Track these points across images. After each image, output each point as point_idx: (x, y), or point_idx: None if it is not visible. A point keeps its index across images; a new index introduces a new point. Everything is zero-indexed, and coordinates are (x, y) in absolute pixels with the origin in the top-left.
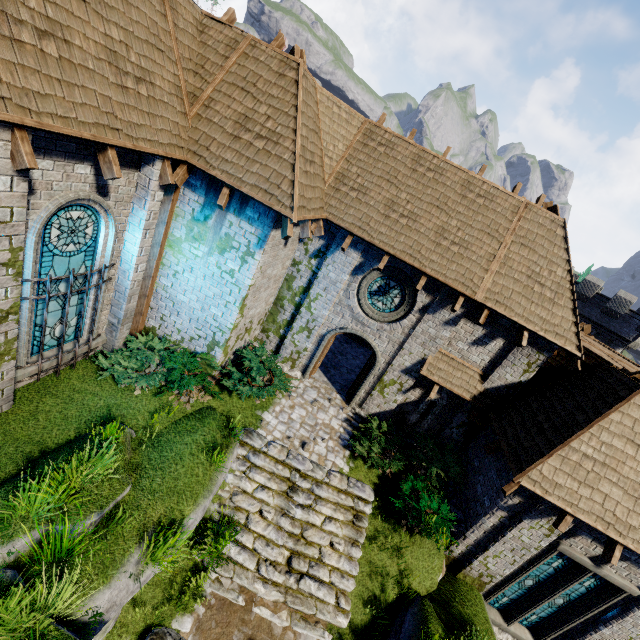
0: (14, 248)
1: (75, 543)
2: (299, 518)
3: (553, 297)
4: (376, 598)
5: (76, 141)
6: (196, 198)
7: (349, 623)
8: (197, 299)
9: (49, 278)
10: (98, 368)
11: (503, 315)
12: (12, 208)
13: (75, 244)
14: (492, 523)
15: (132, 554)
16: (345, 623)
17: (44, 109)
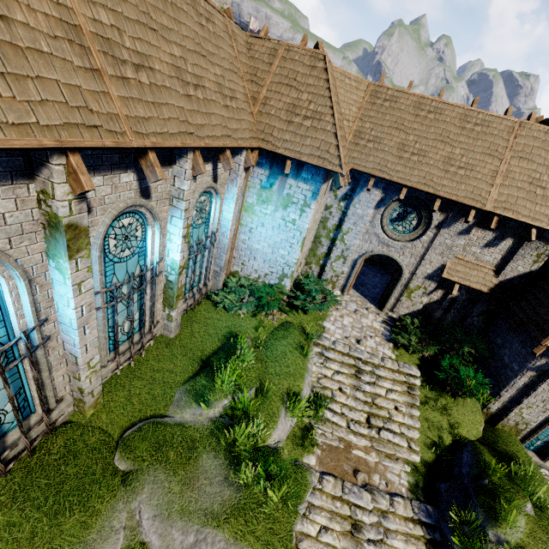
0: (188, 225)
1: (249, 404)
2: (368, 391)
3: None
4: (436, 443)
5: (206, 150)
6: (263, 172)
7: (420, 459)
8: (268, 245)
9: (195, 243)
10: (212, 303)
11: (511, 218)
12: (189, 200)
13: (201, 219)
14: (523, 382)
15: (281, 410)
16: (418, 459)
17: (204, 134)
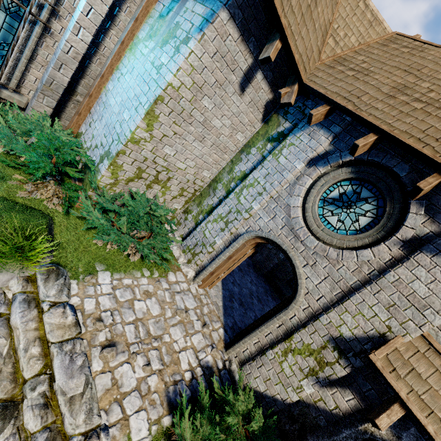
0: None
1: None
2: None
3: None
4: None
5: None
6: None
7: None
8: (120, 102)
9: None
10: None
11: None
12: None
13: None
14: None
15: None
16: None
17: None
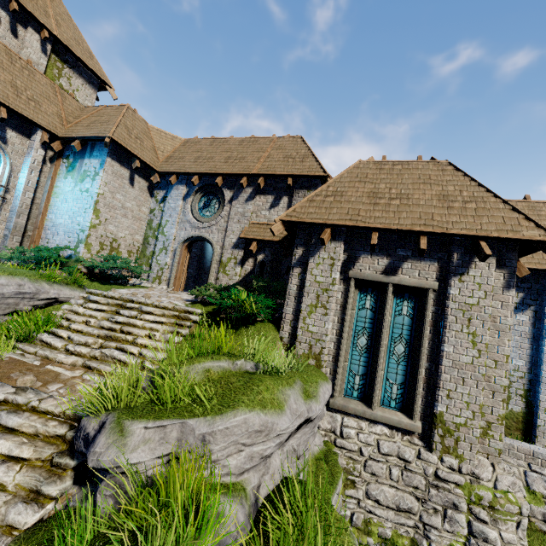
0: None
1: None
2: (121, 321)
3: (302, 160)
4: None
5: None
6: (69, 161)
7: None
8: (69, 217)
9: None
10: None
11: (271, 175)
12: None
13: None
14: (295, 285)
15: None
16: None
17: None
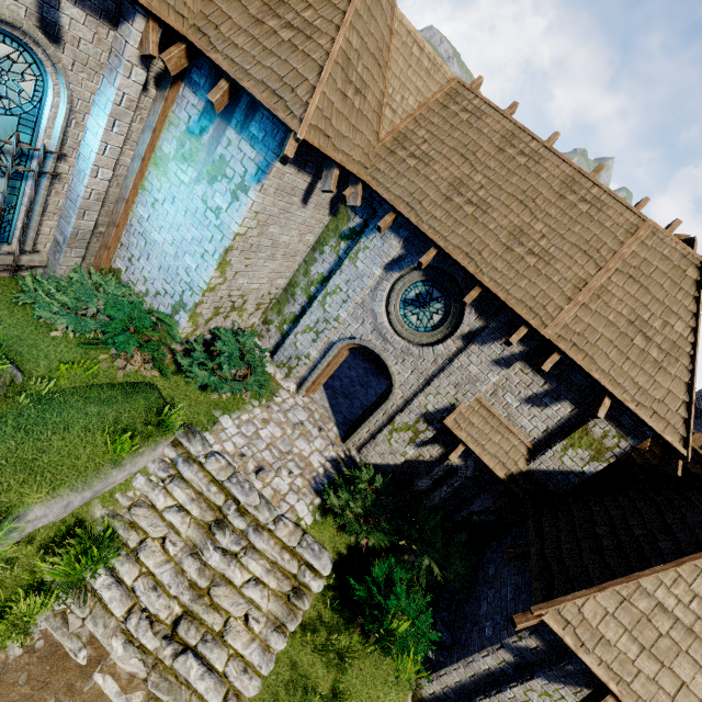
0: None
1: None
2: (213, 566)
3: (661, 360)
4: None
5: None
6: (196, 102)
7: None
8: (172, 241)
9: None
10: (23, 291)
11: (579, 366)
12: None
13: (1, 97)
14: (488, 665)
15: None
16: None
17: None
